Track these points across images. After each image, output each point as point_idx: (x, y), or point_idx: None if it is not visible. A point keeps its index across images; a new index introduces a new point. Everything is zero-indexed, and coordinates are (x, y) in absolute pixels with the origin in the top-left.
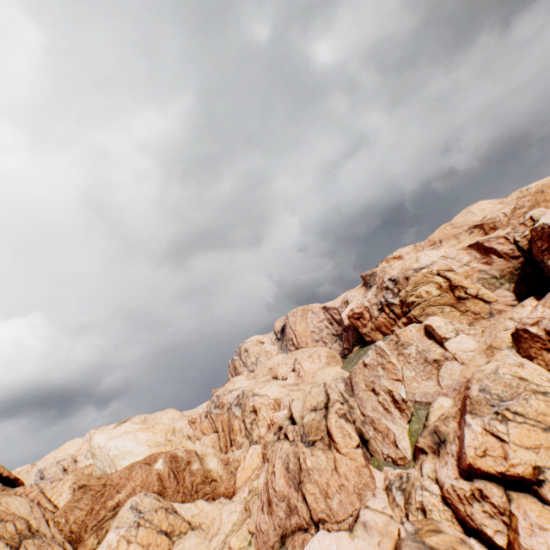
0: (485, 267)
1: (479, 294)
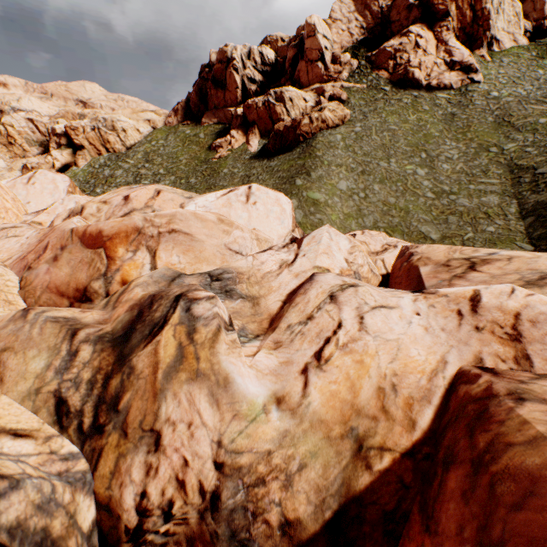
0: (32, 134)
1: (23, 146)
